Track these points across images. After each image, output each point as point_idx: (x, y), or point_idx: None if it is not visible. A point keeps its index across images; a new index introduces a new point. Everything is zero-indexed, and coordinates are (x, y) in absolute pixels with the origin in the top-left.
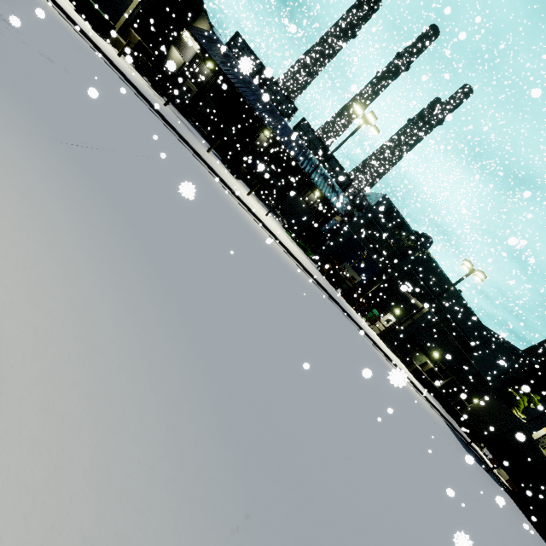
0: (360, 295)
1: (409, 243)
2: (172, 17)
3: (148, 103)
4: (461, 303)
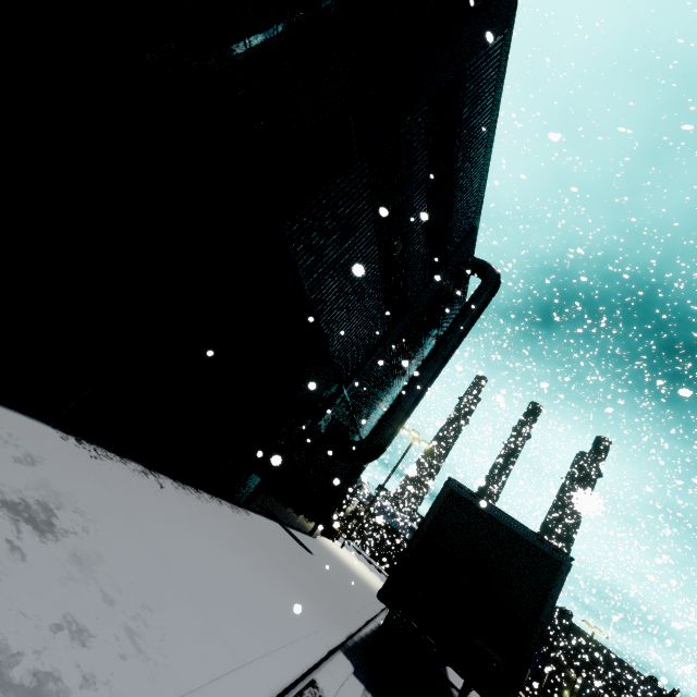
0: (536, 689)
1: (554, 619)
2: (349, 494)
3: (358, 551)
4: (651, 687)
